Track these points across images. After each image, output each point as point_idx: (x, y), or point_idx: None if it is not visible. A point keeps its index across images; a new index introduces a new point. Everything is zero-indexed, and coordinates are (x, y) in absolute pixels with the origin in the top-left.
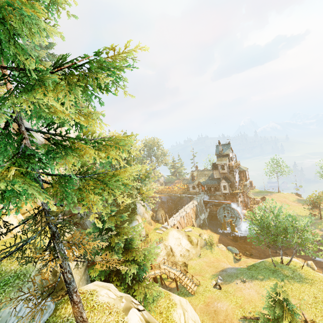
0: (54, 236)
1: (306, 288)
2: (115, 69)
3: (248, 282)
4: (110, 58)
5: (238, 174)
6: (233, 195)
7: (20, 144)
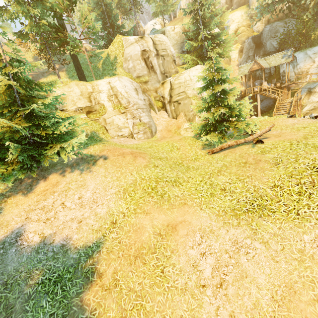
0: None
1: None
2: None
3: (314, 119)
4: None
5: None
6: None
7: None
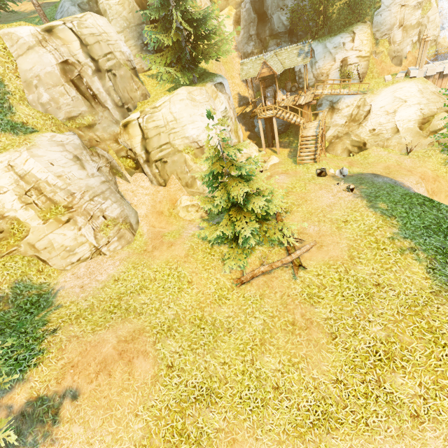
0: None
1: (408, 278)
2: None
3: (351, 194)
4: None
5: None
6: None
7: None
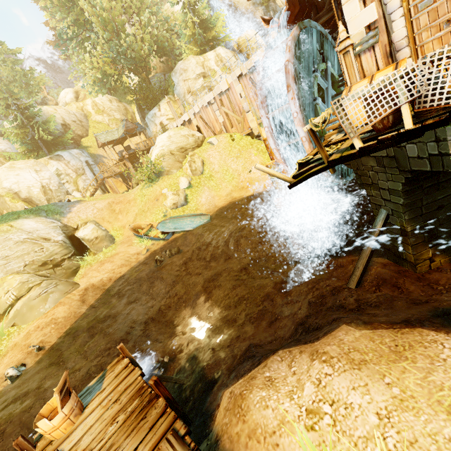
0: None
1: None
2: None
3: None
4: None
5: None
6: None
7: None
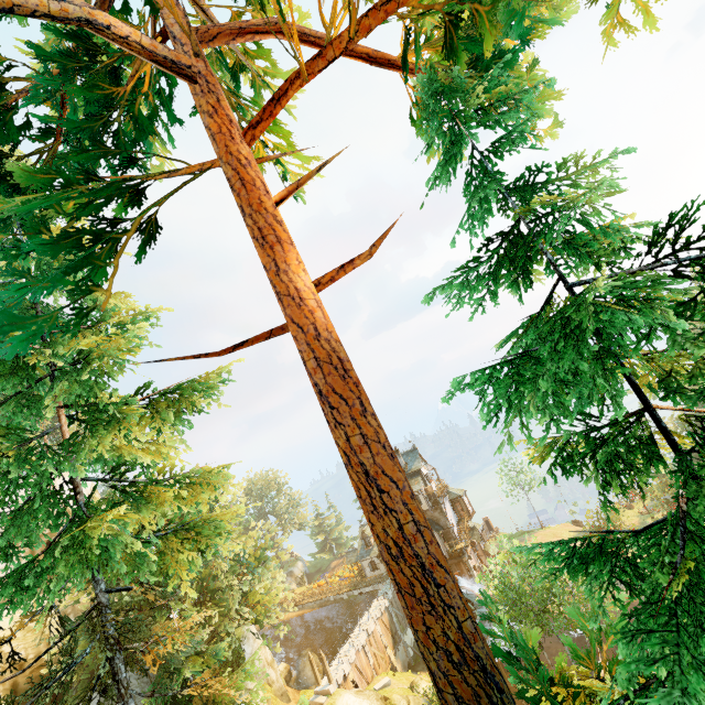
0: (121, 643)
1: None
2: (211, 390)
3: None
4: (204, 378)
5: (452, 507)
6: (457, 556)
7: (89, 496)
